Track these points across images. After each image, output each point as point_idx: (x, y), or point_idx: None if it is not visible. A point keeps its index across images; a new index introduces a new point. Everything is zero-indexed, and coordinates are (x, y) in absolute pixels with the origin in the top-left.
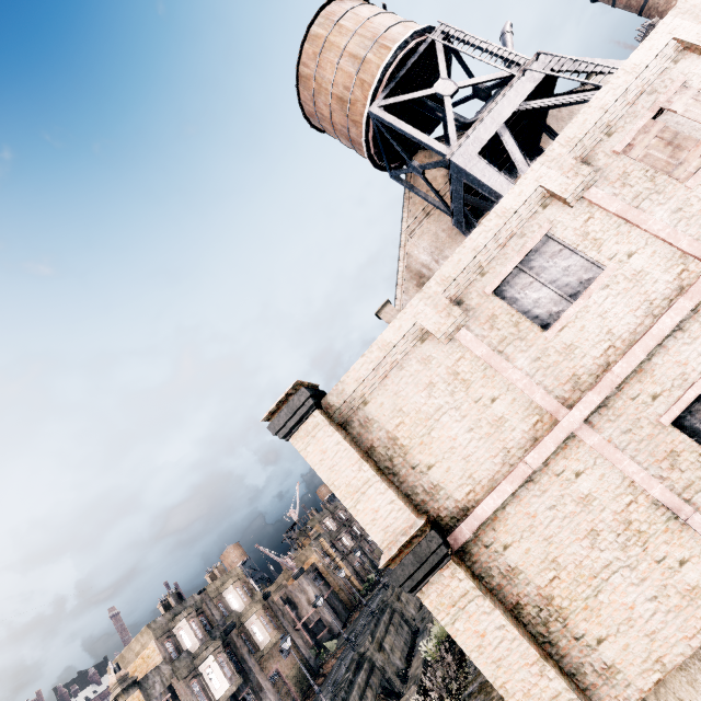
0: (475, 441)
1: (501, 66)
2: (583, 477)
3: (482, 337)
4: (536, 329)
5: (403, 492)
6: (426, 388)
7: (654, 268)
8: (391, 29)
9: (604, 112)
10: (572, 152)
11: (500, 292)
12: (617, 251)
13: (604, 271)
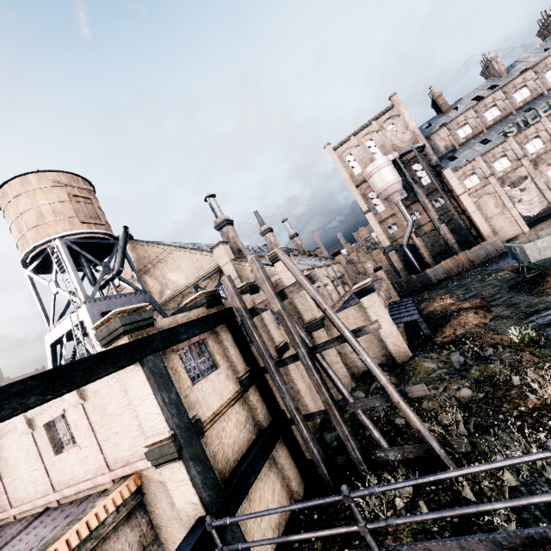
0: None
1: (70, 297)
2: None
3: None
4: None
5: None
6: None
7: None
8: (29, 232)
9: None
10: None
11: None
12: None
13: None
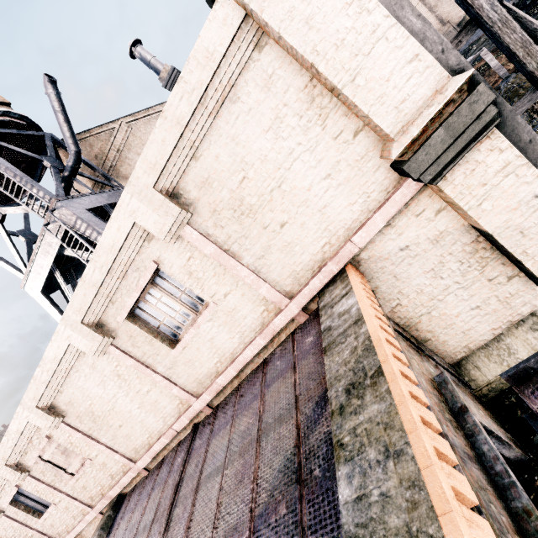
0: None
1: (27, 206)
2: None
3: (15, 518)
4: (35, 518)
5: None
6: (3, 529)
7: (71, 507)
8: None
9: (12, 449)
10: (8, 462)
11: (16, 499)
12: (53, 499)
13: (51, 506)
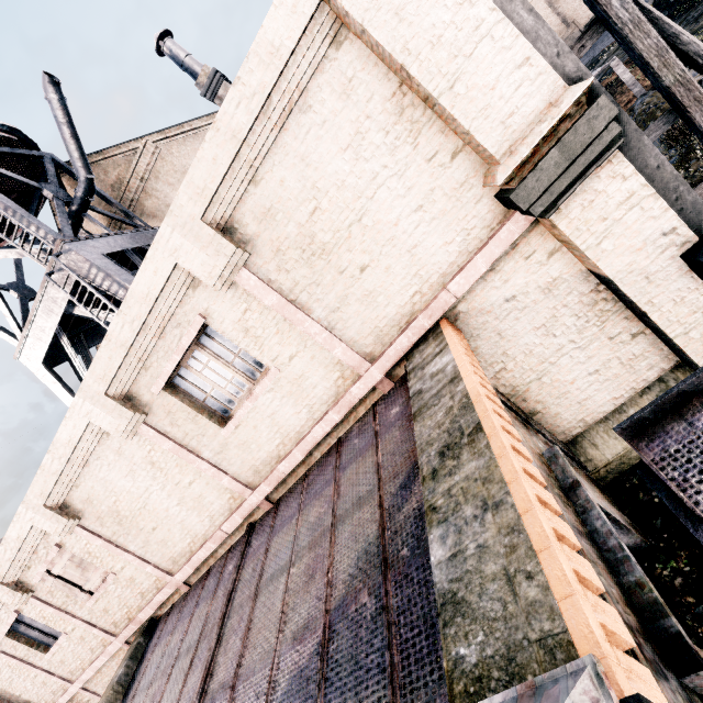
0: (37, 688)
1: (23, 250)
2: (91, 701)
3: (13, 653)
4: (40, 653)
5: (13, 702)
6: None
7: (88, 636)
8: None
9: (10, 563)
10: (5, 579)
11: (15, 629)
12: (65, 627)
13: (61, 636)
